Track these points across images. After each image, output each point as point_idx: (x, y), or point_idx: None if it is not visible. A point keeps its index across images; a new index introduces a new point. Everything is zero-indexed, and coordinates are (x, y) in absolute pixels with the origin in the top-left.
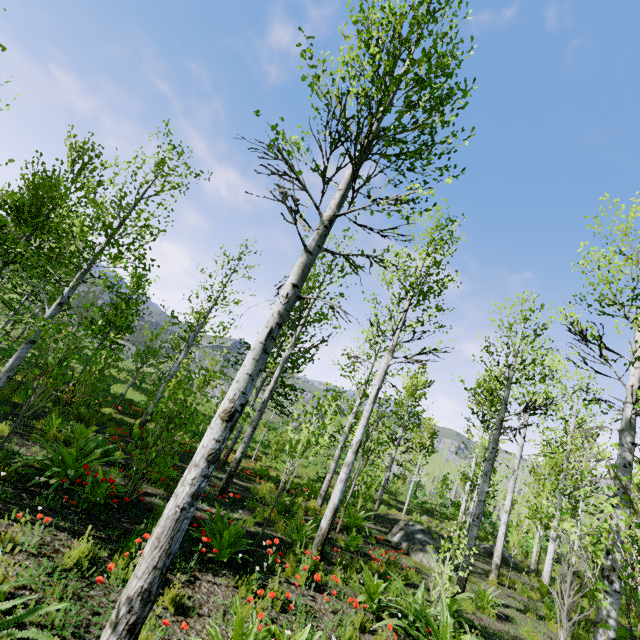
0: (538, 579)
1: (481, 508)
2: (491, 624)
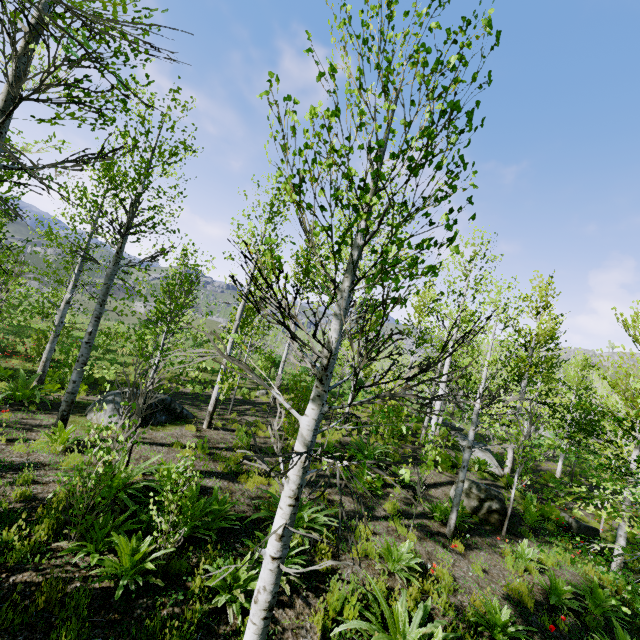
0: (327, 423)
1: (82, 350)
2: (32, 458)
